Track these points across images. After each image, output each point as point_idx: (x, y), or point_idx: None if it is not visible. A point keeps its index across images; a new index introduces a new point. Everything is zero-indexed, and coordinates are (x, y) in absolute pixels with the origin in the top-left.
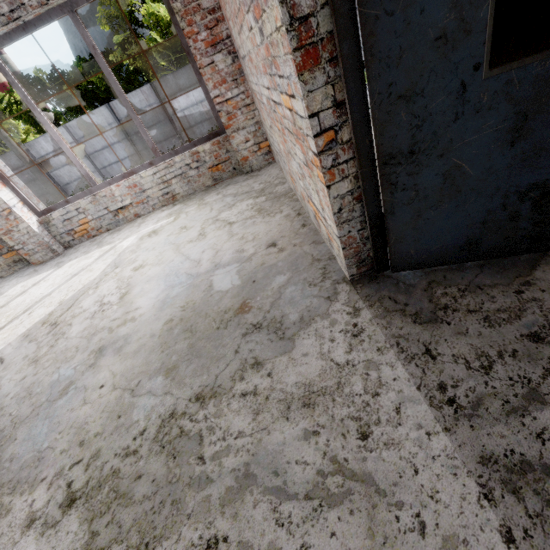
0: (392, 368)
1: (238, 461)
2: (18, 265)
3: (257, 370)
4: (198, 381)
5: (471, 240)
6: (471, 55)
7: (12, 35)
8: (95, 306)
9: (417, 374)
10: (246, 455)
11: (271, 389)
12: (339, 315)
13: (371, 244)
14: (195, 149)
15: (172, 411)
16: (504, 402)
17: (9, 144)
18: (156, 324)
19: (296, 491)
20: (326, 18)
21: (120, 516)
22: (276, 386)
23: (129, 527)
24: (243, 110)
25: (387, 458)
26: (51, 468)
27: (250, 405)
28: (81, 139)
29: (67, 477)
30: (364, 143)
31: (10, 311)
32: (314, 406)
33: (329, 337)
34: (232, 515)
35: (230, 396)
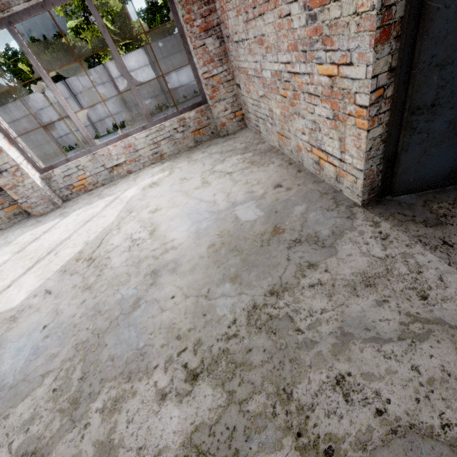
0: (423, 255)
1: (332, 327)
2: (18, 218)
3: (314, 269)
4: (266, 282)
5: (454, 170)
6: None
7: (31, 11)
8: (127, 242)
9: (444, 257)
10: (336, 322)
11: (334, 280)
12: (364, 228)
13: (383, 175)
14: (182, 116)
15: (253, 304)
16: None
17: None
18: (200, 249)
19: (389, 337)
20: (402, 7)
21: (248, 377)
22: (336, 277)
23: (261, 382)
24: (225, 84)
25: (447, 307)
26: (158, 358)
27: (321, 291)
28: (38, 111)
29: (179, 361)
30: (400, 99)
31: (31, 254)
32: (375, 285)
33: (363, 242)
34: (346, 359)
35: (300, 288)
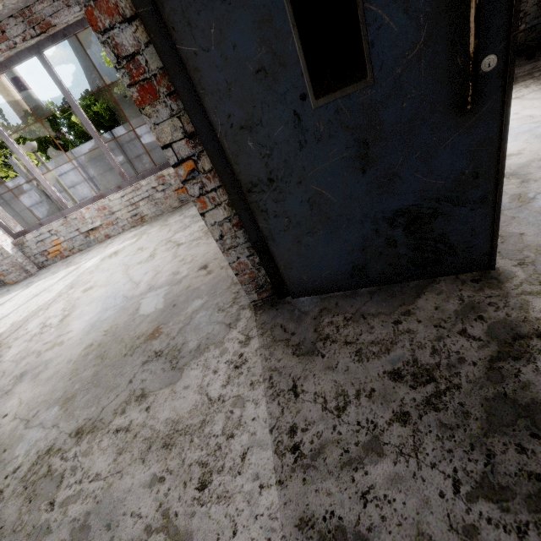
0: (256, 405)
1: (81, 510)
2: None
3: (139, 403)
4: (86, 414)
5: (357, 266)
6: (294, 86)
7: None
8: (38, 328)
9: (275, 413)
10: (91, 502)
11: (143, 426)
12: (231, 344)
13: (264, 270)
14: (160, 173)
15: (50, 446)
16: (343, 451)
17: (19, 170)
18: (77, 349)
19: None
20: (154, 55)
21: None
22: (148, 422)
23: None
24: None
25: (213, 514)
26: None
27: (118, 443)
28: (85, 164)
29: None
30: (226, 172)
31: None
32: (172, 448)
33: (214, 368)
34: None
35: (105, 432)
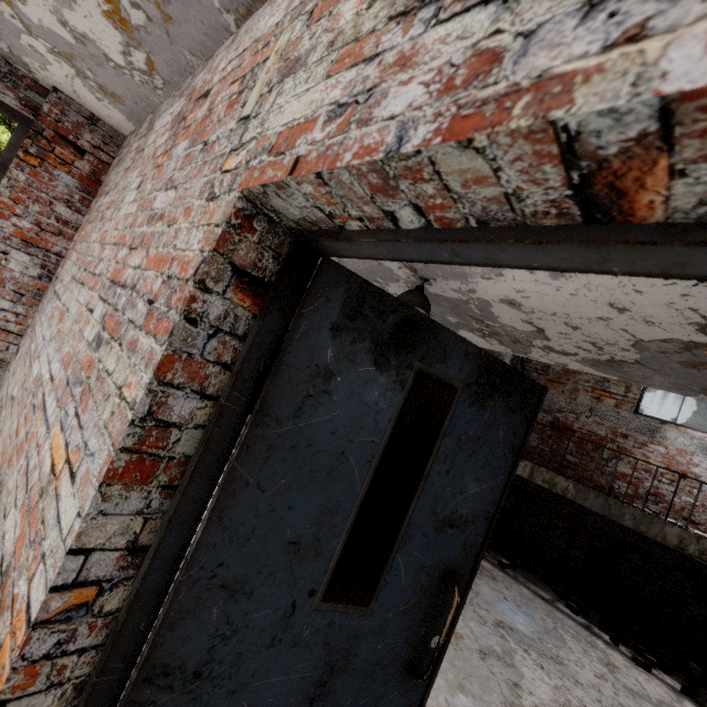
0: None
1: None
2: None
3: None
4: None
5: None
6: (312, 577)
7: None
8: None
9: None
10: None
11: None
12: None
13: None
14: None
15: None
16: None
17: None
18: None
19: None
20: (194, 440)
21: None
22: None
23: None
24: None
25: None
26: None
27: None
28: None
29: None
30: (137, 628)
31: None
32: None
33: None
34: None
35: None
